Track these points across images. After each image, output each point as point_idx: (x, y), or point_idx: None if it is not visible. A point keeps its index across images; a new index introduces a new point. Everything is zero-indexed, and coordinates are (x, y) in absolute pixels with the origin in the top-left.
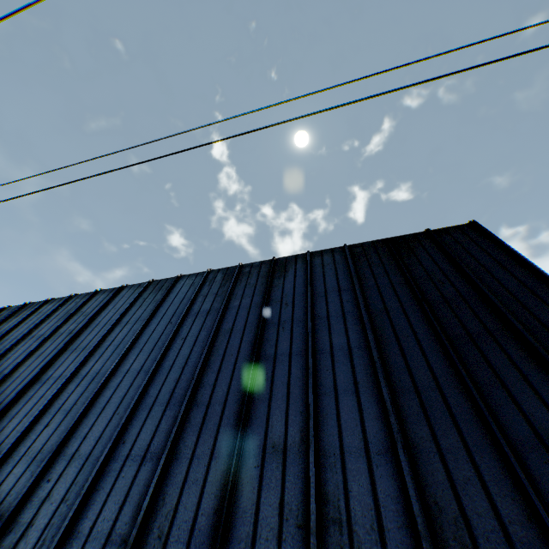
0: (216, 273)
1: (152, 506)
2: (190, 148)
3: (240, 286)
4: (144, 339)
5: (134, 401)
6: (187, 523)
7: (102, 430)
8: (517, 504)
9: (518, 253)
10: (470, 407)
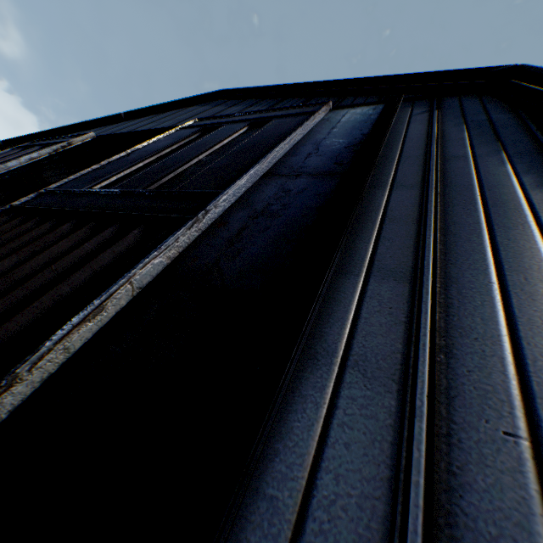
0: None
1: None
2: None
3: None
4: None
5: None
6: None
7: None
8: None
9: None
10: None
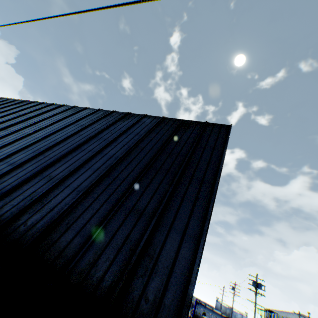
0: (102, 111)
1: (0, 178)
2: (7, 25)
3: (103, 120)
4: (50, 127)
5: (24, 146)
6: (4, 186)
7: (9, 152)
8: (98, 221)
9: (227, 144)
10: (124, 190)
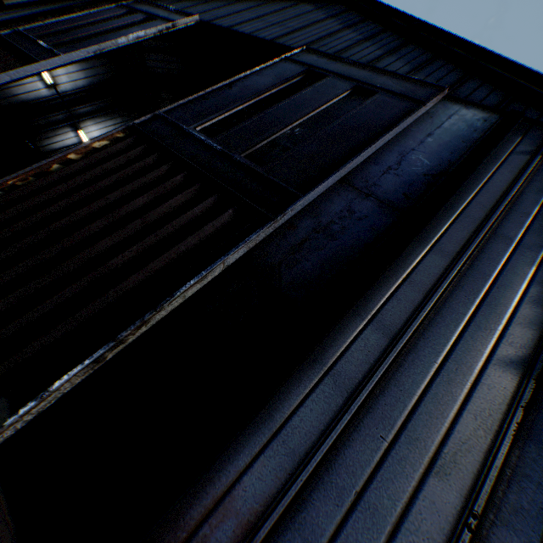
0: None
1: None
2: None
3: None
4: None
5: None
6: None
7: None
8: None
9: None
10: None
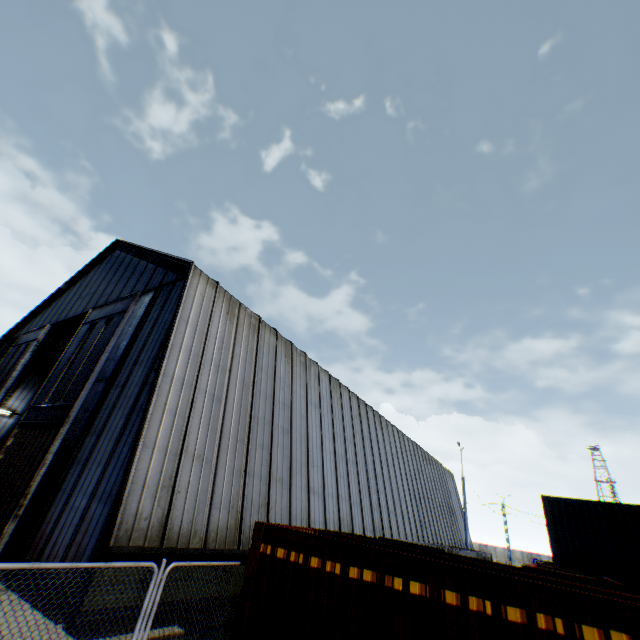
0: None
1: None
2: None
3: None
4: None
5: None
6: None
7: None
8: None
9: None
10: None
